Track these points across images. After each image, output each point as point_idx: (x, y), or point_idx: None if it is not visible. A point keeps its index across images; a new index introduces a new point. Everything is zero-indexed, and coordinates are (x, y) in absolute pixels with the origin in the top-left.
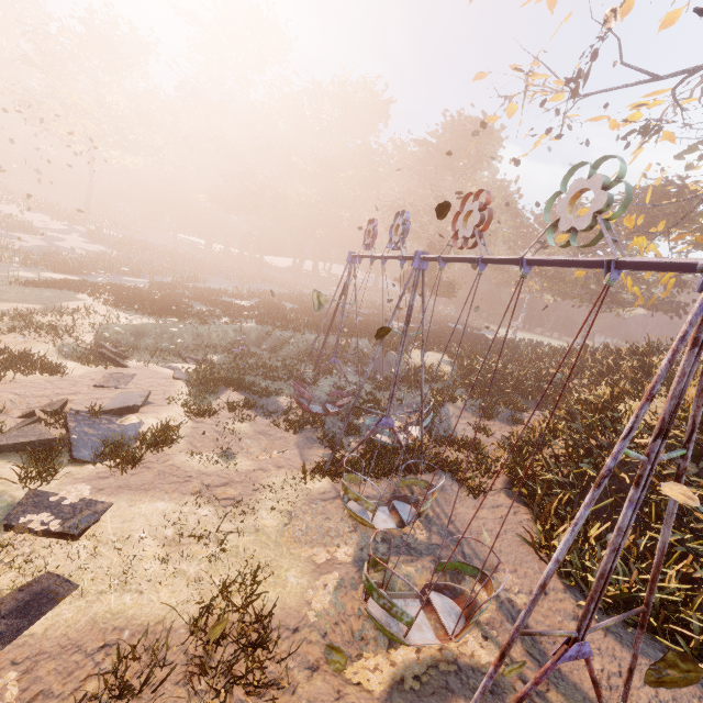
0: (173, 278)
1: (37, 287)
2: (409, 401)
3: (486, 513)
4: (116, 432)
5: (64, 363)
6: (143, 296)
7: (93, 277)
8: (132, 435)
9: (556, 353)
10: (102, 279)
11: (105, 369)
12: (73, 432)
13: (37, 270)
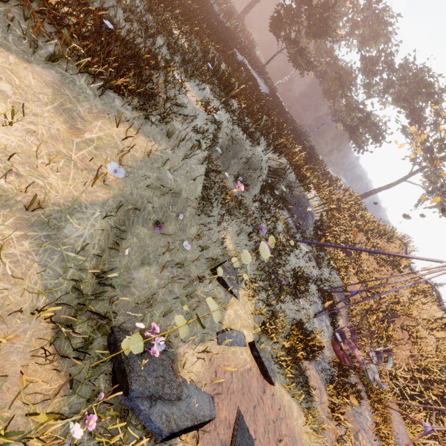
0: None
1: None
2: (334, 283)
3: (394, 415)
4: None
5: None
6: None
7: None
8: None
9: (334, 180)
10: None
11: None
12: None
13: None
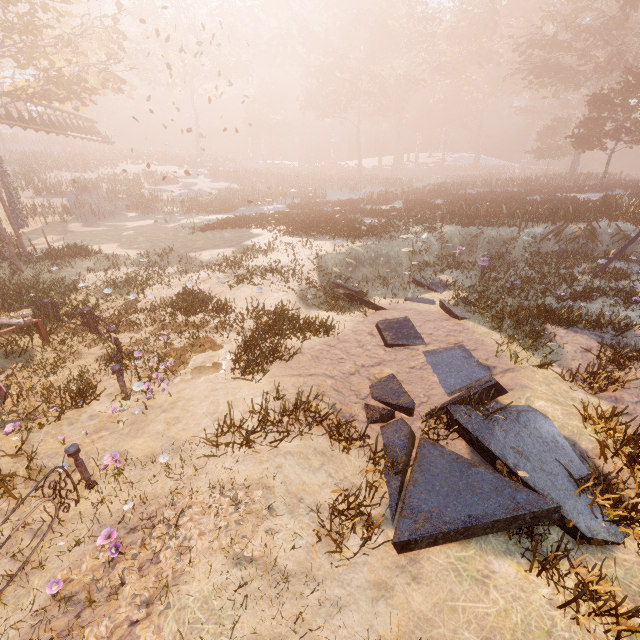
0: (300, 198)
1: (214, 230)
2: None
3: None
4: (544, 444)
5: (313, 313)
6: (303, 219)
7: (239, 212)
8: (566, 446)
9: None
10: (248, 212)
11: (367, 316)
12: (506, 460)
13: (195, 215)
